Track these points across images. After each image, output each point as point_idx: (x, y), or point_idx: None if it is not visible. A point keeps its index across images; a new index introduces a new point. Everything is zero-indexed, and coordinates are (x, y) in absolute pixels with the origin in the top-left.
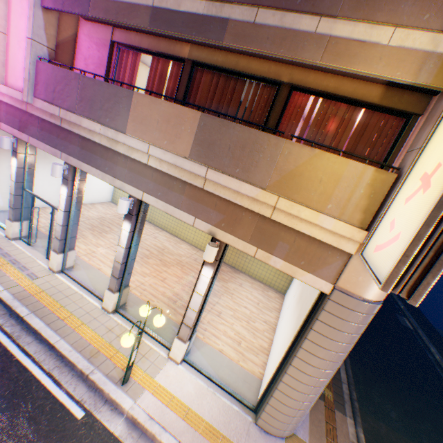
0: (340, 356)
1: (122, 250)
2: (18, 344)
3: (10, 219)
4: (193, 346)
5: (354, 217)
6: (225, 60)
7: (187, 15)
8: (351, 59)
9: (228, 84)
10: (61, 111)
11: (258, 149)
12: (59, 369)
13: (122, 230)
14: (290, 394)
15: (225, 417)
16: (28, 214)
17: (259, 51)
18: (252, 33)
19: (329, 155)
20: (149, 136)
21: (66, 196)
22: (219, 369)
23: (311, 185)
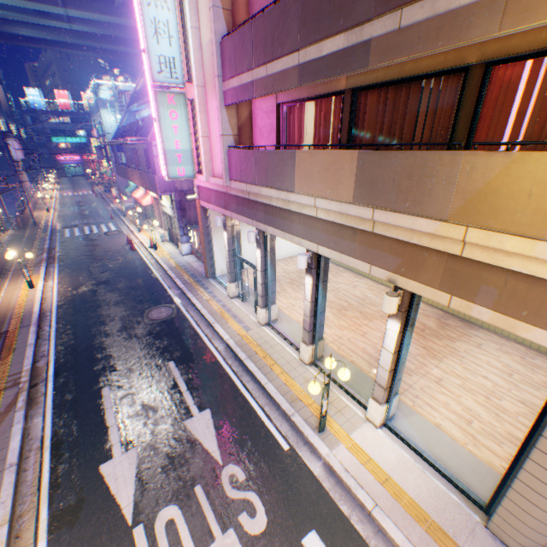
0: None
1: (308, 303)
2: (241, 381)
3: (228, 281)
4: (396, 413)
5: None
6: (386, 72)
7: (328, 57)
8: None
9: (397, 96)
10: (247, 186)
11: (428, 173)
12: (269, 406)
13: (305, 284)
14: (534, 501)
15: (437, 502)
16: (239, 276)
17: (411, 57)
18: (398, 42)
19: (537, 155)
20: (313, 190)
21: (260, 258)
22: (432, 446)
23: (514, 204)
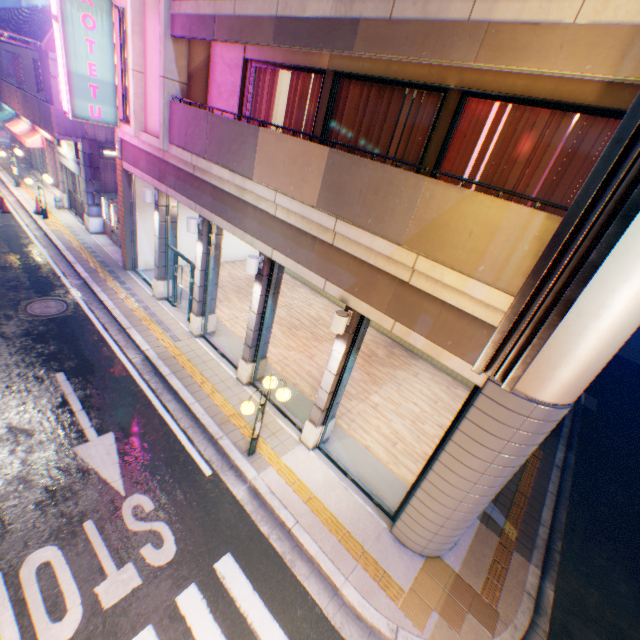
0: (498, 471)
1: (254, 316)
2: (161, 400)
3: (156, 278)
4: (331, 435)
5: (514, 283)
6: (373, 65)
7: (312, 22)
8: (518, 54)
9: (380, 97)
10: (193, 157)
11: (393, 192)
12: (193, 429)
13: (254, 293)
14: (430, 505)
15: (354, 514)
16: (172, 273)
17: (396, 58)
18: (387, 34)
19: (482, 197)
20: (276, 182)
21: (202, 254)
22: (358, 466)
23: (458, 240)
